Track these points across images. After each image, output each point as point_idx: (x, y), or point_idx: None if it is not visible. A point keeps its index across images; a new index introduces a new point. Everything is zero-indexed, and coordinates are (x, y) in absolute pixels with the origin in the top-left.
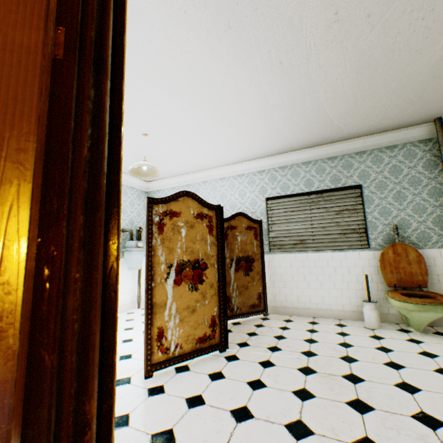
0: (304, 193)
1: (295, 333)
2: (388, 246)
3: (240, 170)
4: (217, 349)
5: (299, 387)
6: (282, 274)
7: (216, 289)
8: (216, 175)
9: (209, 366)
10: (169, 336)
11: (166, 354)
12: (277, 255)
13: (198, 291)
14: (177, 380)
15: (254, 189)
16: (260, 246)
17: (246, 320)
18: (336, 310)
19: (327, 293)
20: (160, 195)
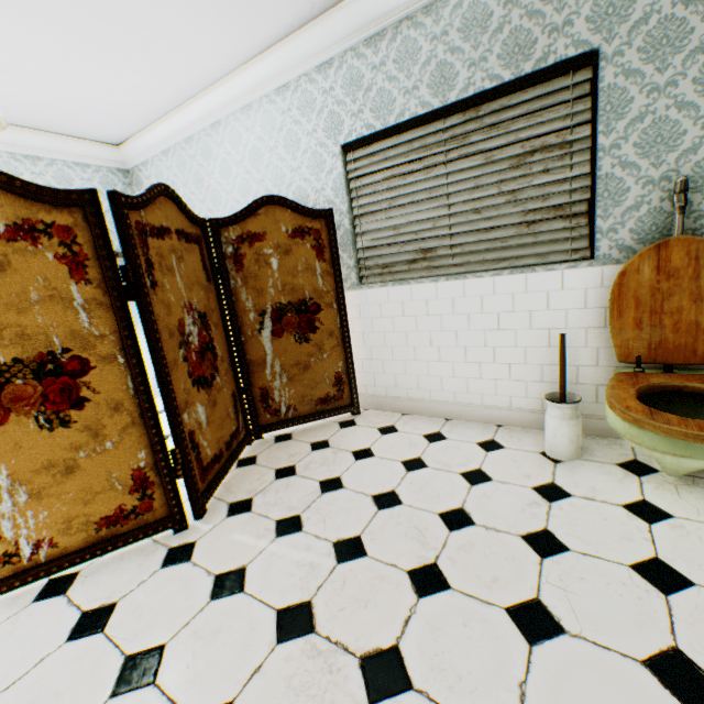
0: (431, 114)
1: (372, 471)
2: (645, 251)
3: (277, 74)
4: (163, 531)
5: (221, 698)
6: (387, 332)
7: (134, 413)
8: (231, 101)
9: (111, 582)
10: (9, 530)
11: (11, 564)
12: (375, 290)
13: (74, 427)
14: (8, 630)
15: (314, 125)
16: (333, 275)
17: (307, 430)
18: (494, 407)
19: (478, 371)
20: (151, 174)
